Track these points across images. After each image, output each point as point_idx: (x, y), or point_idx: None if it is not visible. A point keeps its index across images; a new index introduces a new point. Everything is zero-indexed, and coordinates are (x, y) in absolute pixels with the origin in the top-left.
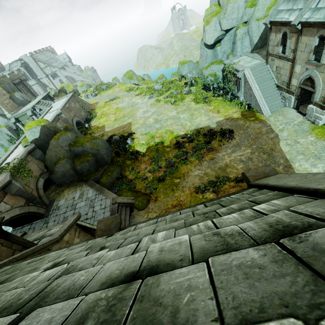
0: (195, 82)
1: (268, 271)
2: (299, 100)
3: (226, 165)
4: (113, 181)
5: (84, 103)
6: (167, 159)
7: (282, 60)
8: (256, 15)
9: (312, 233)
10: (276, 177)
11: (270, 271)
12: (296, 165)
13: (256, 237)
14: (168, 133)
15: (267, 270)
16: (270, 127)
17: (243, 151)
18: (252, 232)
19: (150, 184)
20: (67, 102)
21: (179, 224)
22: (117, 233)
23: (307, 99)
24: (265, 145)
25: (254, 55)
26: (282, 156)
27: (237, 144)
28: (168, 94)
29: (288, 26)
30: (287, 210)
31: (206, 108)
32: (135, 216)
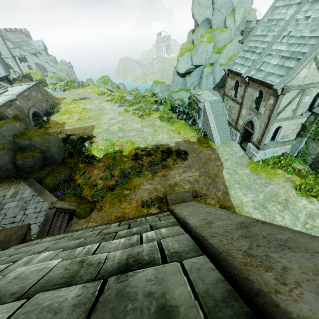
0: (165, 102)
1: (55, 318)
2: (243, 138)
3: (176, 183)
4: (59, 182)
5: (48, 95)
6: (122, 169)
7: (233, 102)
8: (220, 61)
9: (140, 272)
10: (186, 205)
11: (57, 318)
12: (232, 192)
13: (102, 271)
14: (129, 143)
15: (56, 317)
16: (218, 156)
17: (192, 173)
18: (108, 264)
19: (98, 191)
20: (27, 89)
21: (73, 244)
22: (14, 246)
23: (249, 138)
24: (211, 171)
25: (215, 92)
26: (223, 182)
27: (189, 165)
28: (138, 107)
29: (240, 77)
30: (157, 241)
31: (169, 127)
32: (73, 224)
